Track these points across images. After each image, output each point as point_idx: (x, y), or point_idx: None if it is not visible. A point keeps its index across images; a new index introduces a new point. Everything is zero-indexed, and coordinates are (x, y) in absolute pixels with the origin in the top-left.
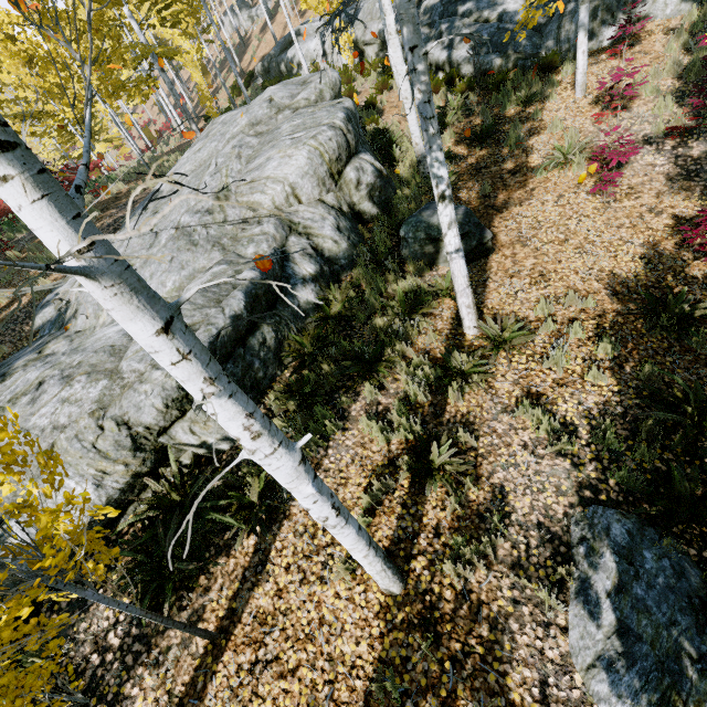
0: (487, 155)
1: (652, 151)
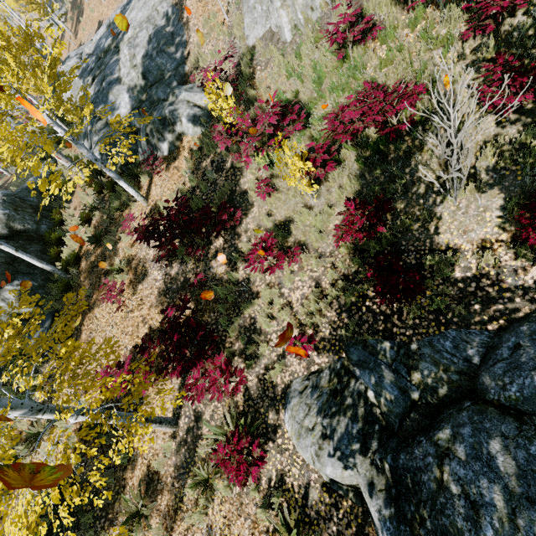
0: (100, 254)
1: (158, 267)
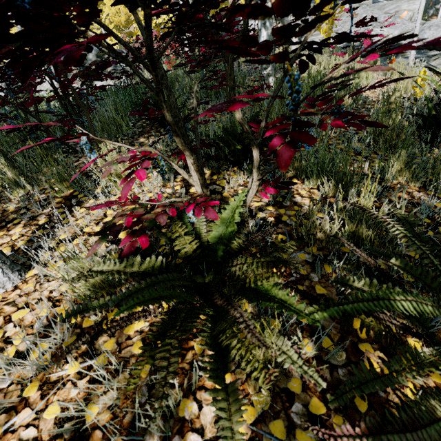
0: None
1: None
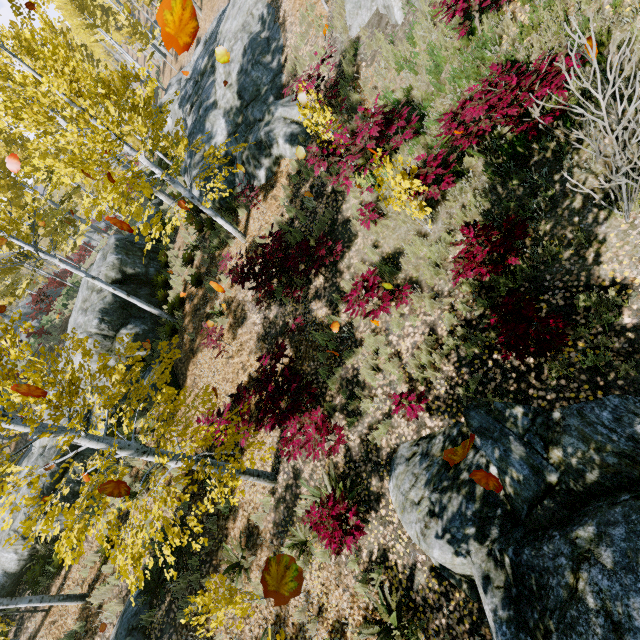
0: (202, 296)
1: (257, 310)
